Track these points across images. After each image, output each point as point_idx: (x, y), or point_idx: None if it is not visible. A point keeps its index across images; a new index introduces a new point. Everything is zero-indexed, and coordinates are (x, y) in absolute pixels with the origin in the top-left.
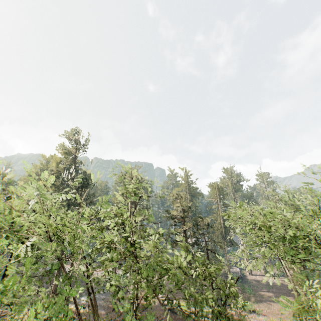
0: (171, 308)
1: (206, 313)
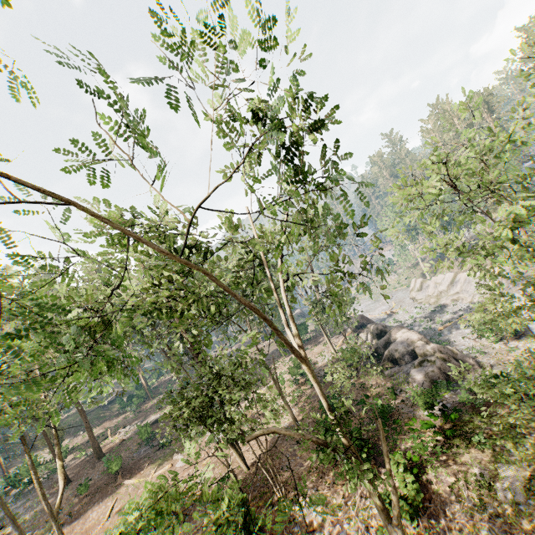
0: (155, 421)
1: None
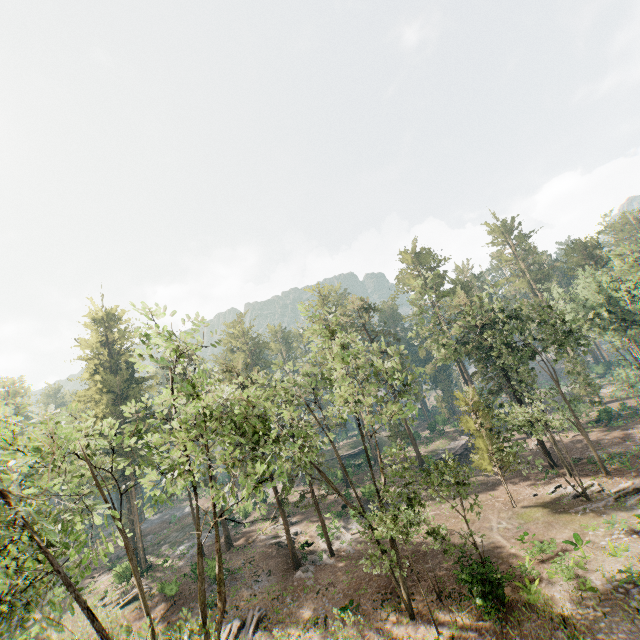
0: (277, 542)
1: (336, 538)
